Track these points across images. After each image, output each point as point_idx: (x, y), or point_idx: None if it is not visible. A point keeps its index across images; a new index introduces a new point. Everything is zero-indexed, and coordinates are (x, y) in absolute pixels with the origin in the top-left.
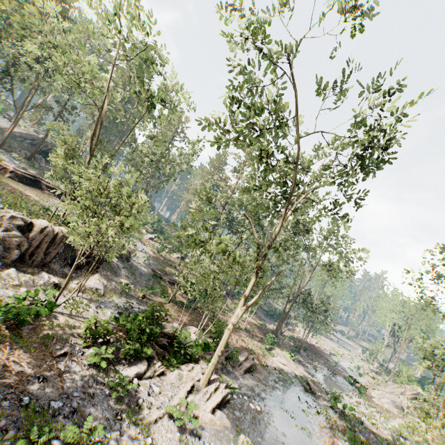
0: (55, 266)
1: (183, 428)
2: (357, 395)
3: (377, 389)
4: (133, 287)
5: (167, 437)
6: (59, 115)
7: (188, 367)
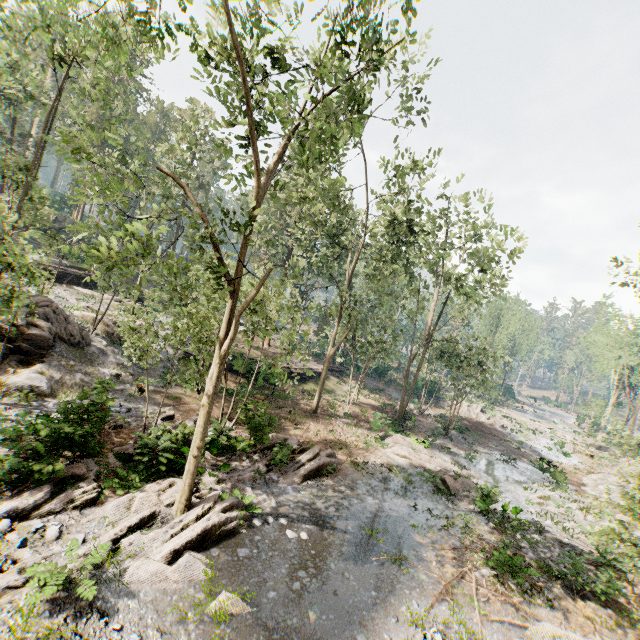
0: None
1: (71, 601)
2: (548, 486)
3: (598, 471)
4: (133, 379)
5: (5, 626)
6: None
7: (161, 485)
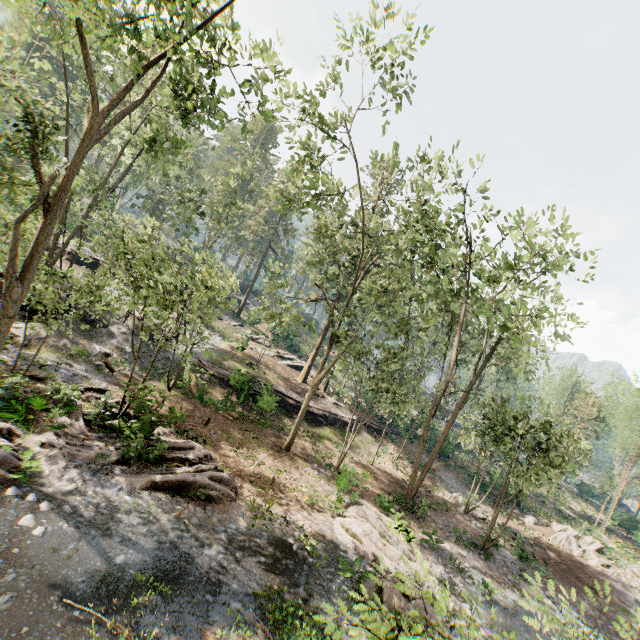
0: None
1: None
2: None
3: None
4: (121, 362)
5: None
6: (156, 206)
7: None
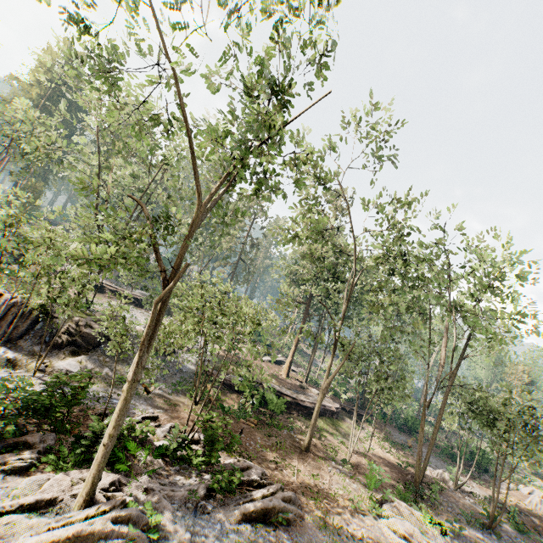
0: (26, 343)
1: None
2: None
3: None
4: (149, 382)
5: None
6: None
7: (86, 473)
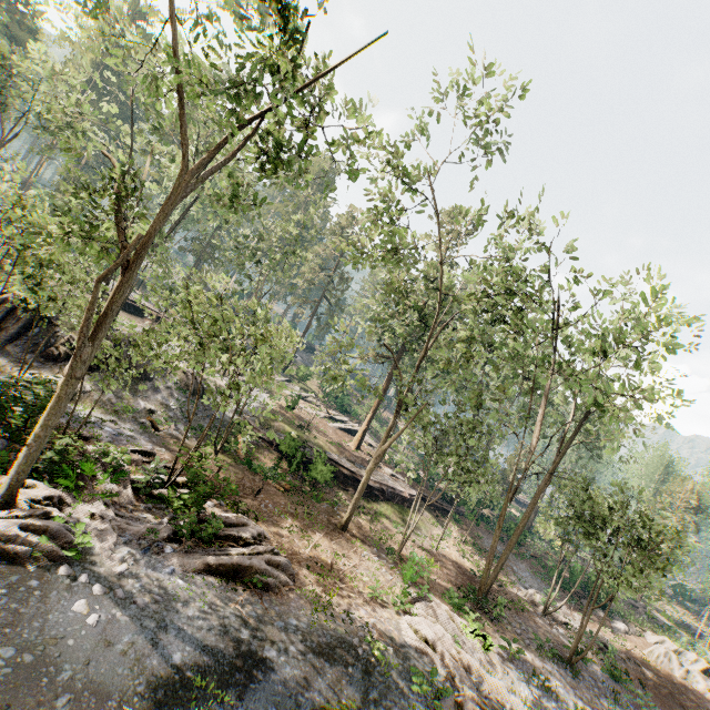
0: (16, 349)
1: None
2: None
3: None
4: (165, 420)
5: None
6: (205, 248)
7: None
